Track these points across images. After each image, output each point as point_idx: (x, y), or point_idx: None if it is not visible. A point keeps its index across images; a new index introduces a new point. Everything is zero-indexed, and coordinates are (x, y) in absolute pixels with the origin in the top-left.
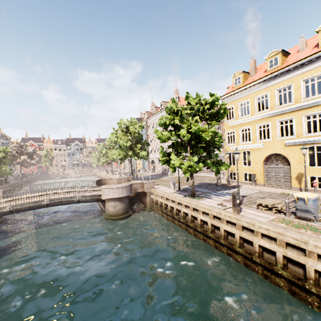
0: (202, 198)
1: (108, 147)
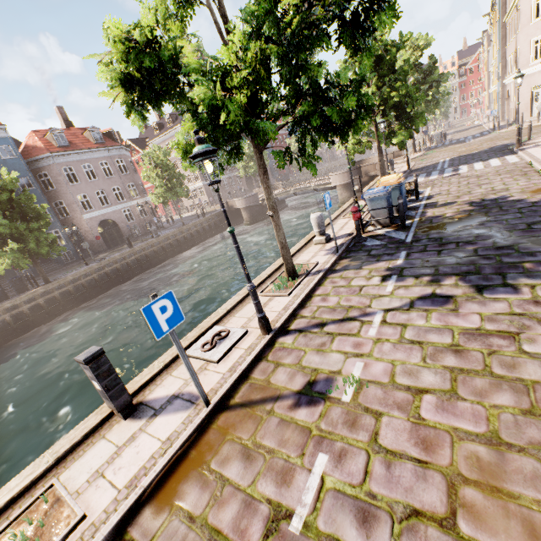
0: None
1: None
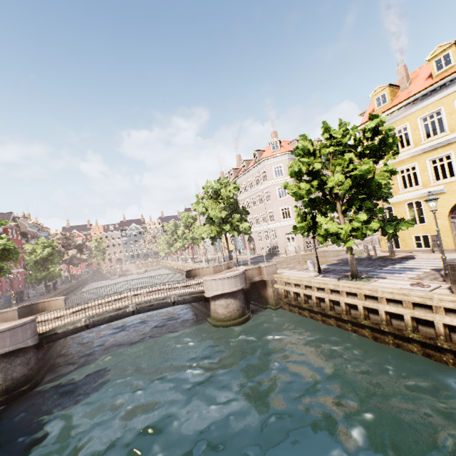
0: (371, 279)
1: (184, 225)
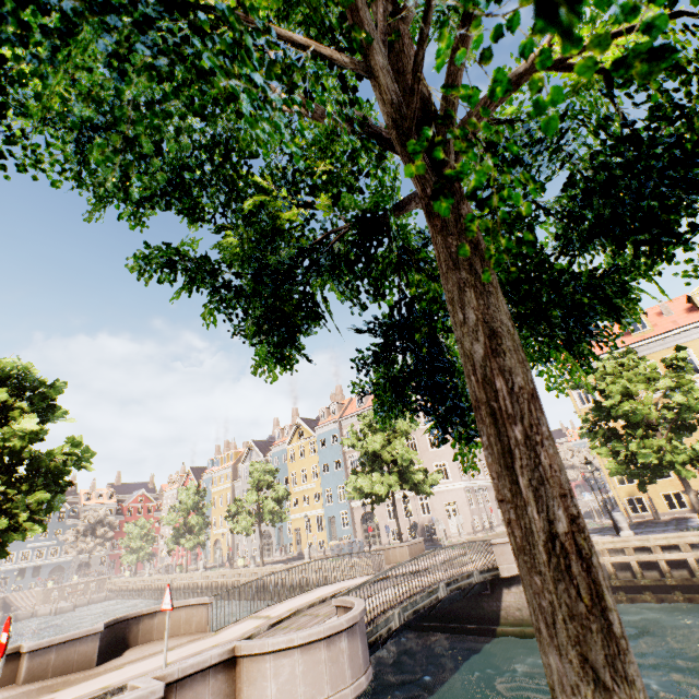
0: None
1: (254, 485)
